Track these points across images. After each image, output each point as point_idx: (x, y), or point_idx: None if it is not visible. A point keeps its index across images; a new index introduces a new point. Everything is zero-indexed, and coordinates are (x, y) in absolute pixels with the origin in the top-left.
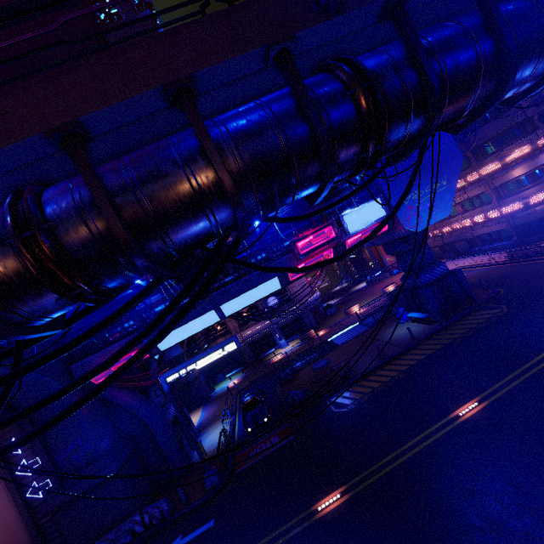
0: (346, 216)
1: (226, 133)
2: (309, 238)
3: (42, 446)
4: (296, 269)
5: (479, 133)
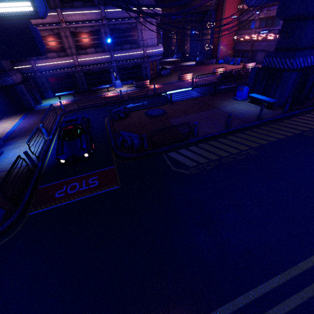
0: None
1: None
2: None
3: None
4: None
5: None
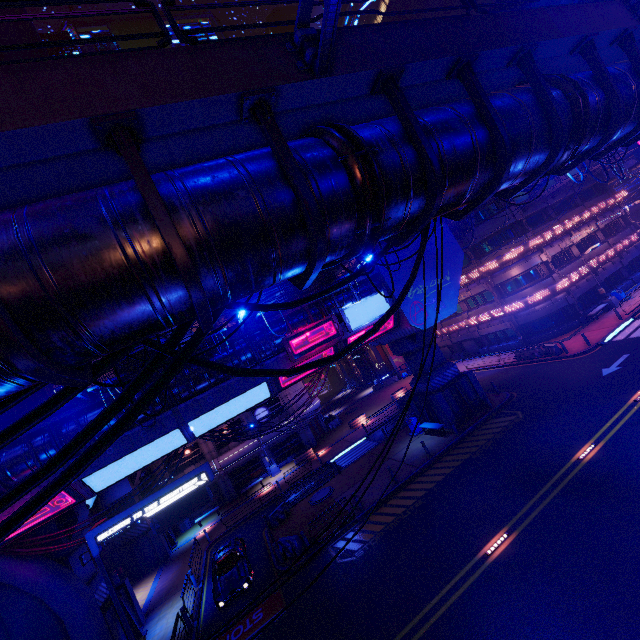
0: (347, 310)
1: (182, 188)
2: (306, 335)
3: None
4: (280, 372)
5: (476, 232)
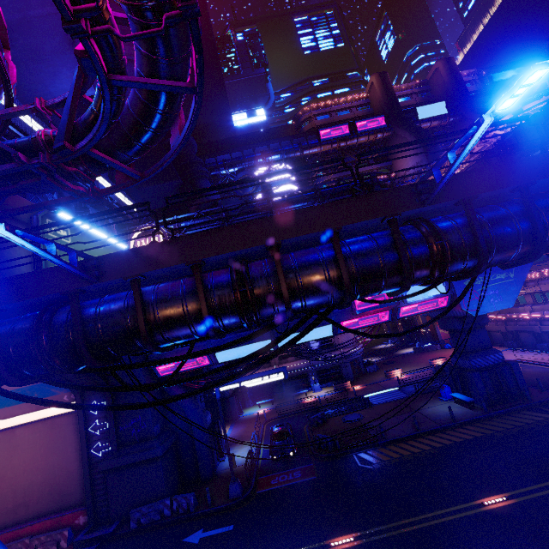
0: None
1: (351, 255)
2: (368, 297)
3: (113, 413)
4: (367, 335)
5: None
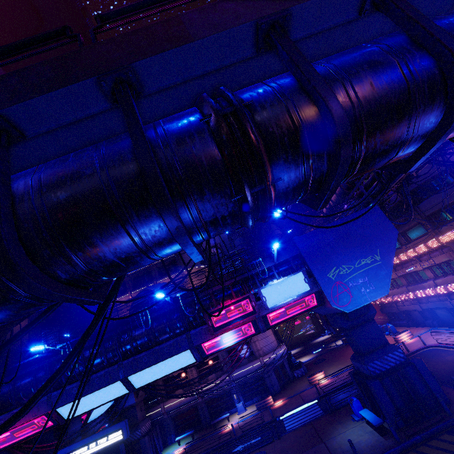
0: (265, 289)
1: None
2: (225, 310)
3: None
4: None
5: (429, 202)
